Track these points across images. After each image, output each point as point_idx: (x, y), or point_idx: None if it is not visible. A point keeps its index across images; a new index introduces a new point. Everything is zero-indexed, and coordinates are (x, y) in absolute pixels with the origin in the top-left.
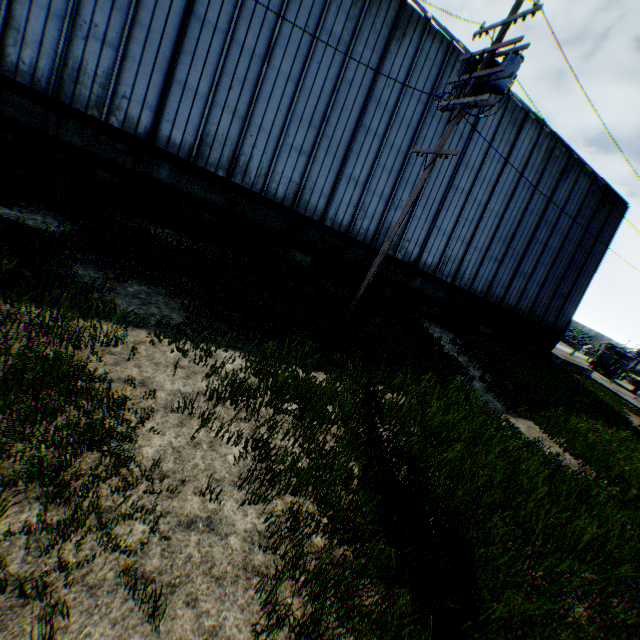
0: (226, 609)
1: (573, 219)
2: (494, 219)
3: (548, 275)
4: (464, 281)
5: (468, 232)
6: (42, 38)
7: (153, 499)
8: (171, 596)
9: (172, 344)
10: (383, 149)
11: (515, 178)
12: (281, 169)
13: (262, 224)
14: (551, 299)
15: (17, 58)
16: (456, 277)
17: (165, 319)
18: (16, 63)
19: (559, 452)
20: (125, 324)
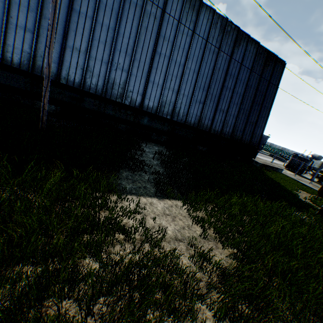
0: None
1: (250, 73)
2: (193, 74)
3: (240, 110)
4: (180, 117)
5: (176, 84)
6: None
7: None
8: None
9: None
10: (95, 27)
11: (202, 46)
12: (12, 43)
13: (9, 85)
14: (245, 126)
15: None
16: (173, 114)
17: None
18: None
19: (165, 227)
20: None
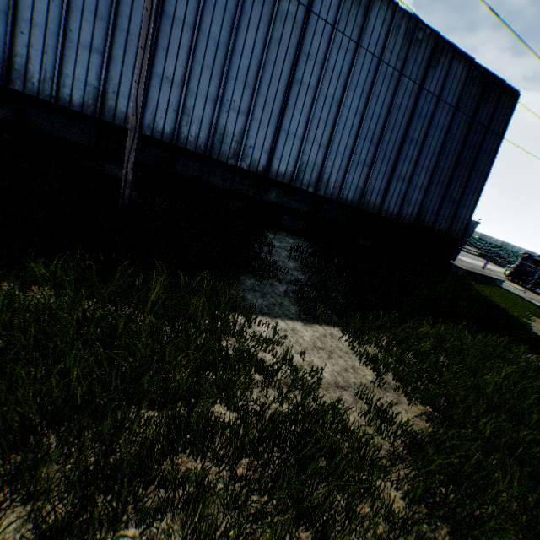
0: None
1: (453, 113)
2: (354, 117)
3: (432, 178)
4: (330, 190)
5: (325, 134)
6: None
7: None
8: None
9: None
10: (197, 42)
11: (372, 68)
12: (71, 71)
13: (66, 138)
14: (441, 204)
15: None
16: (318, 185)
17: None
18: None
19: (323, 366)
20: None
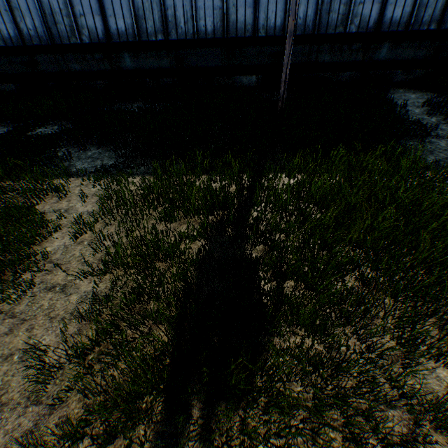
0: (47, 335)
1: None
2: None
3: None
4: None
5: None
6: (27, 5)
7: (39, 275)
8: (21, 326)
9: (99, 182)
10: None
11: None
12: (202, 3)
13: (206, 66)
14: None
15: (27, 29)
16: (444, 18)
17: (103, 167)
18: (28, 33)
19: None
20: (75, 177)
